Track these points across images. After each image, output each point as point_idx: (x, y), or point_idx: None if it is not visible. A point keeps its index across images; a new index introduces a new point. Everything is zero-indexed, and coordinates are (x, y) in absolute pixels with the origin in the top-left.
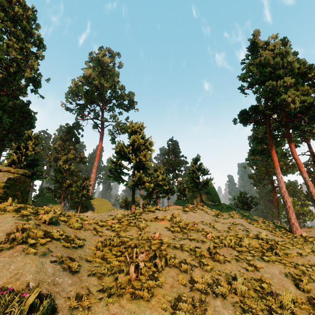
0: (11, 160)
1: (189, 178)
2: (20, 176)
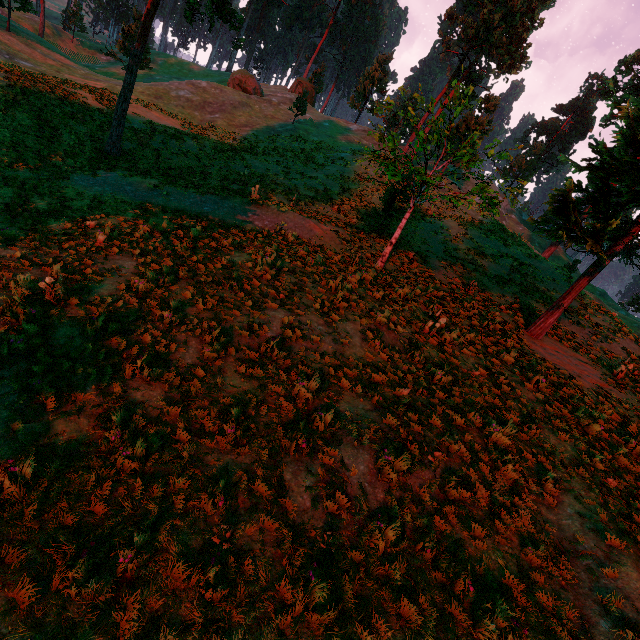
0: (310, 79)
1: (529, 155)
2: (310, 88)
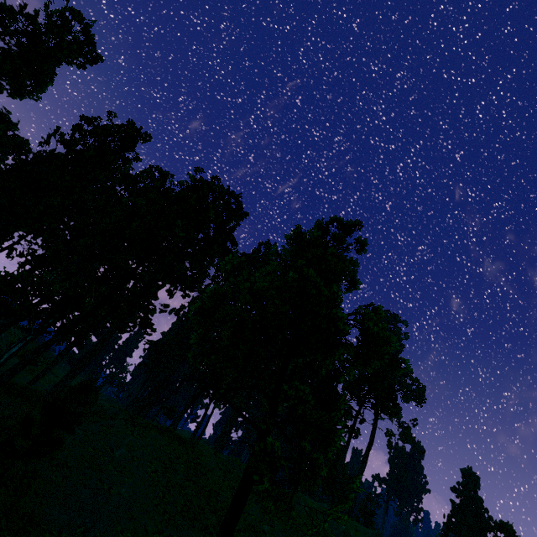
0: None
1: None
2: None
